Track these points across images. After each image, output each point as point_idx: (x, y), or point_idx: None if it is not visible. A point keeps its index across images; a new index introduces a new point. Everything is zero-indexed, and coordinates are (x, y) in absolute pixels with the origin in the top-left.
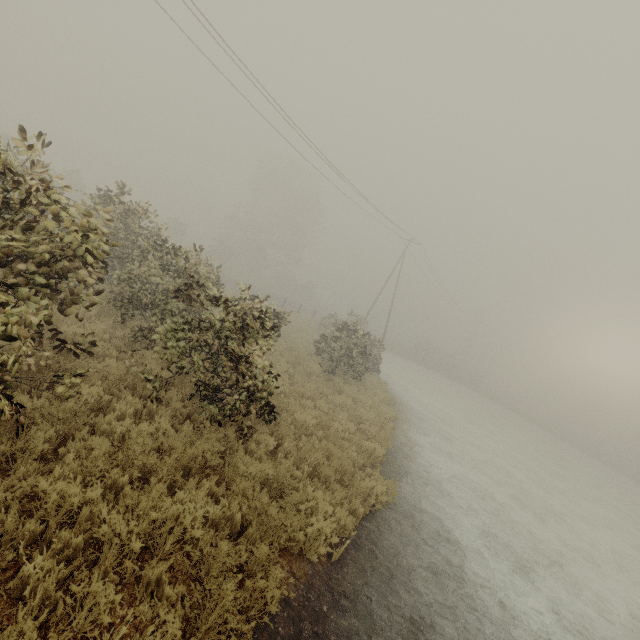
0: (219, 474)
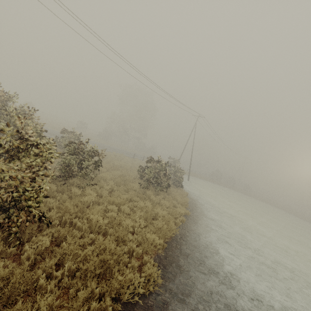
0: None
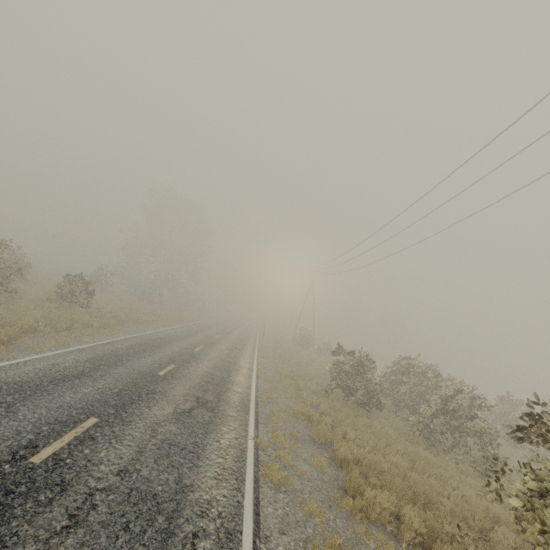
0: None
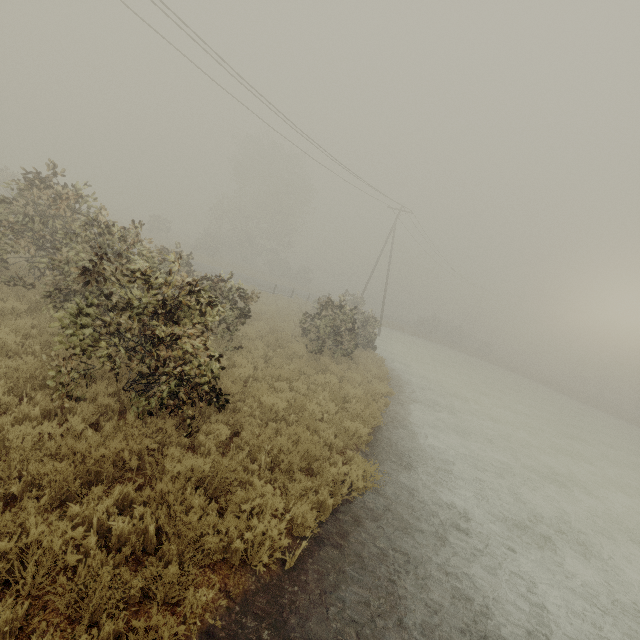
0: (148, 476)
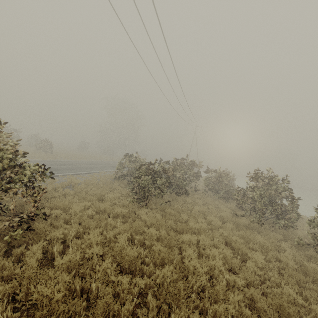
0: None
